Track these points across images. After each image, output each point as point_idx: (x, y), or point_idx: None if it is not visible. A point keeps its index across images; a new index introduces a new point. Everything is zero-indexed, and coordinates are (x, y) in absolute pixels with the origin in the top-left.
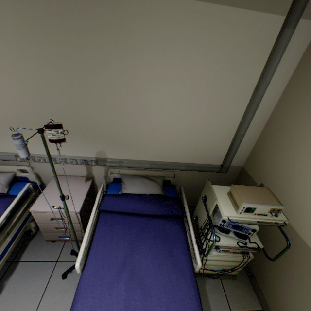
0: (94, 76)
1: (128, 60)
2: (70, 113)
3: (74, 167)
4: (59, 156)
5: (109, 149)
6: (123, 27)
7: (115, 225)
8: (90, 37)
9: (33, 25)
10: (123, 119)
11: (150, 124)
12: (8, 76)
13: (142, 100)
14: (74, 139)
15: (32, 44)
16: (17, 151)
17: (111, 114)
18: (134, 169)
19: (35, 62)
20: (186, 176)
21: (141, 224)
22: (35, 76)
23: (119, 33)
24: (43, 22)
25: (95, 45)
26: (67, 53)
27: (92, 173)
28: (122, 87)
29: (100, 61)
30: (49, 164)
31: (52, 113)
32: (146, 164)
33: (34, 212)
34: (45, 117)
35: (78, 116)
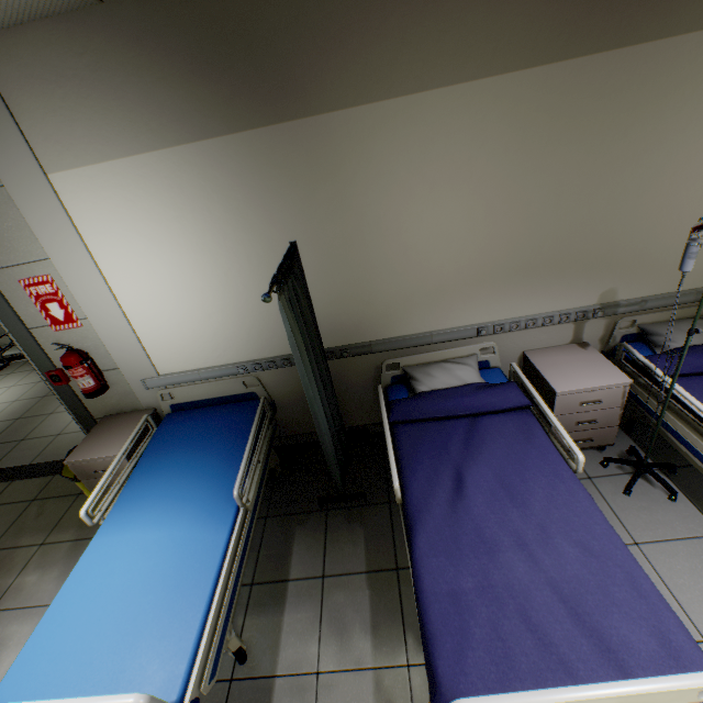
0: (634, 167)
1: (696, 125)
2: (579, 236)
3: (553, 332)
4: (538, 315)
5: (623, 284)
6: (701, 81)
7: None
8: (645, 111)
9: (569, 121)
10: (662, 223)
11: None
12: (509, 204)
13: None
14: (570, 280)
15: (558, 148)
16: (475, 322)
17: (644, 220)
18: (664, 311)
19: (553, 172)
20: None
21: None
22: (546, 193)
23: (693, 90)
24: (585, 113)
25: (651, 119)
26: (605, 144)
27: (580, 336)
28: (675, 170)
29: (651, 141)
30: (515, 335)
31: (550, 244)
32: (690, 295)
33: (560, 395)
34: (538, 253)
35: (590, 238)
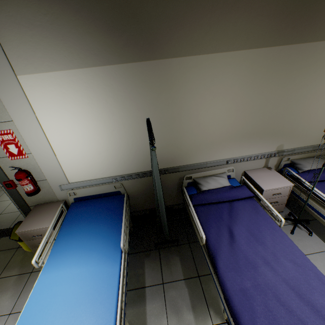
0: (295, 94)
1: (320, 79)
2: (271, 121)
3: (257, 162)
4: (252, 155)
5: (286, 142)
6: (323, 61)
7: (324, 187)
8: (302, 71)
9: (273, 72)
10: (303, 118)
11: (320, 117)
12: (245, 106)
13: (320, 102)
14: (266, 140)
15: (268, 83)
16: (225, 158)
17: (297, 116)
18: (300, 154)
19: (265, 93)
20: None
21: None
22: (261, 102)
23: (320, 64)
24: (280, 69)
25: (304, 75)
26: (286, 83)
27: (267, 164)
28: (310, 96)
29: (303, 84)
30: (241, 163)
31: (260, 124)
32: (311, 148)
33: (265, 191)
34: (255, 128)
35: (276, 123)
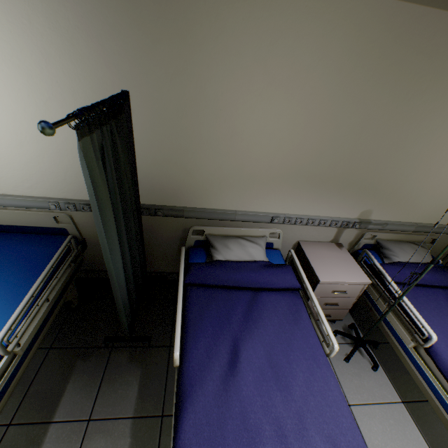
0: (419, 122)
1: None
2: (364, 164)
3: (322, 231)
4: (317, 216)
5: (377, 208)
6: None
7: (418, 297)
8: (445, 78)
9: (394, 63)
10: (417, 172)
11: (443, 178)
12: (326, 121)
13: None
14: (347, 196)
15: (377, 85)
16: (271, 211)
17: (408, 166)
18: (394, 233)
19: (366, 105)
20: (443, 241)
21: (443, 297)
22: (355, 121)
23: None
24: (407, 61)
25: (445, 87)
26: (409, 95)
27: (338, 238)
28: (441, 134)
29: (437, 105)
30: (296, 227)
31: (344, 164)
32: (413, 227)
33: (321, 283)
34: (333, 169)
35: (370, 169)
